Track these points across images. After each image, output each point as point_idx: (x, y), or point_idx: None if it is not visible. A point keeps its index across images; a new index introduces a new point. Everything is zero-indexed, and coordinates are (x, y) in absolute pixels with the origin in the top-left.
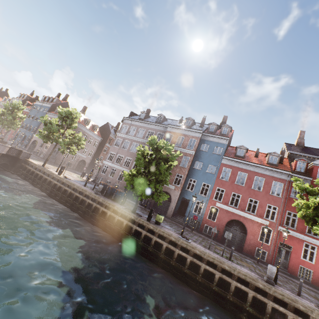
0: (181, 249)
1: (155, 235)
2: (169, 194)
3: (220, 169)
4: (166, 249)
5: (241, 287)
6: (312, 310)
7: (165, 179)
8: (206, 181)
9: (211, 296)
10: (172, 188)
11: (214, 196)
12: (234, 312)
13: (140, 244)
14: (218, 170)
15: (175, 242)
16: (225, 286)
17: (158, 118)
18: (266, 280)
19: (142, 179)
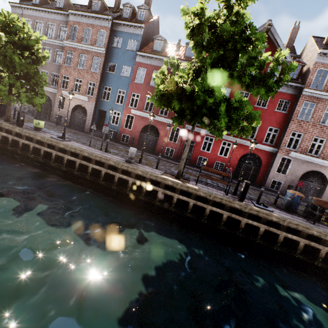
0: (49, 147)
1: (23, 138)
2: (84, 108)
3: (134, 70)
4: (36, 150)
5: (96, 168)
6: (147, 173)
7: (36, 77)
8: (121, 87)
9: (76, 180)
10: (85, 100)
11: (130, 103)
12: (92, 188)
13: (9, 149)
14: (133, 72)
15: (43, 142)
16: (87, 170)
17: (58, 1)
18: (126, 160)
19: (7, 80)
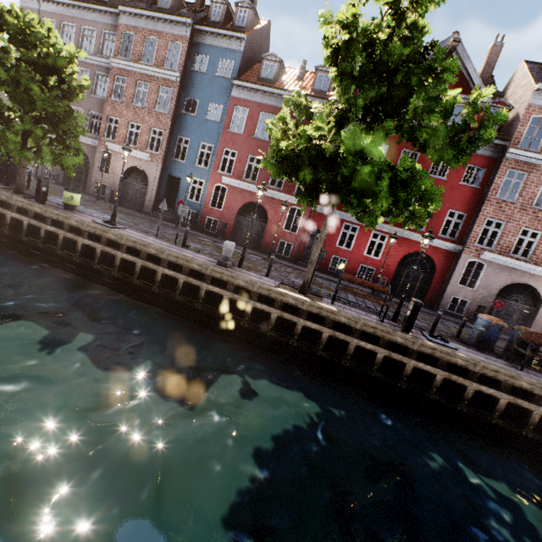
0: (91, 239)
1: (48, 222)
2: (144, 172)
3: (229, 110)
4: (69, 242)
5: (169, 274)
6: (254, 284)
7: (68, 120)
8: (207, 139)
9: (135, 294)
10: (146, 159)
11: (220, 166)
12: (163, 307)
13: (24, 241)
14: (226, 114)
15: (81, 229)
16: (154, 278)
17: None
18: (218, 263)
19: (19, 124)
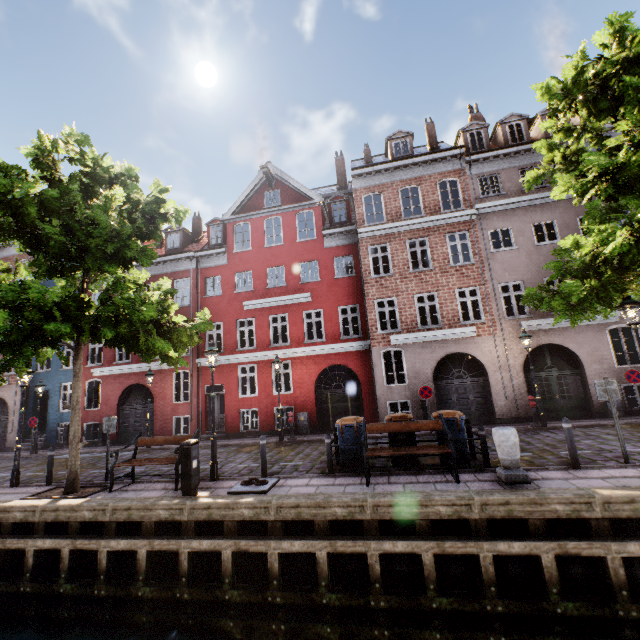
0: None
1: None
2: (5, 400)
3: None
4: None
5: None
6: None
7: None
8: None
9: None
10: (4, 384)
11: (90, 359)
12: None
13: None
14: None
15: None
16: None
17: None
18: None
19: None
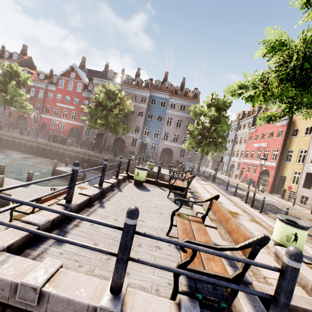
0: None
1: None
2: None
3: None
4: None
5: None
6: None
7: None
8: None
9: None
10: None
11: None
12: None
13: None
14: None
15: None
16: None
17: None
18: None
19: None
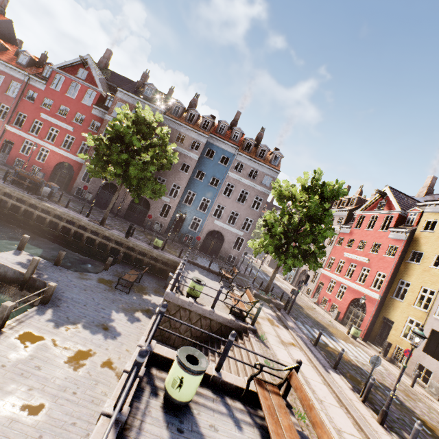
0: None
1: None
2: None
3: None
4: None
5: None
6: None
7: None
8: None
9: None
10: None
11: None
12: None
13: None
14: None
15: None
16: None
17: None
18: None
19: None
